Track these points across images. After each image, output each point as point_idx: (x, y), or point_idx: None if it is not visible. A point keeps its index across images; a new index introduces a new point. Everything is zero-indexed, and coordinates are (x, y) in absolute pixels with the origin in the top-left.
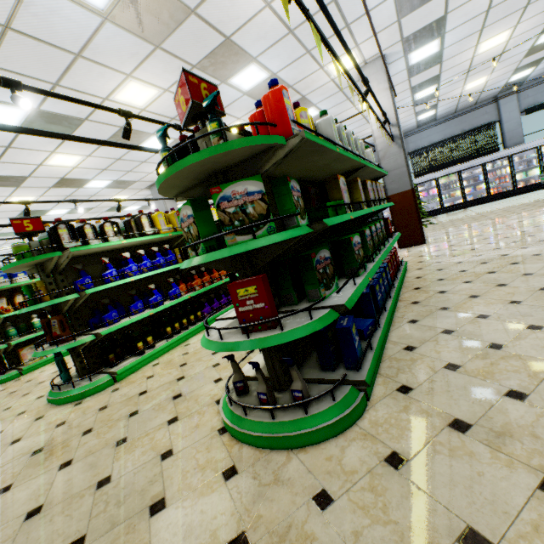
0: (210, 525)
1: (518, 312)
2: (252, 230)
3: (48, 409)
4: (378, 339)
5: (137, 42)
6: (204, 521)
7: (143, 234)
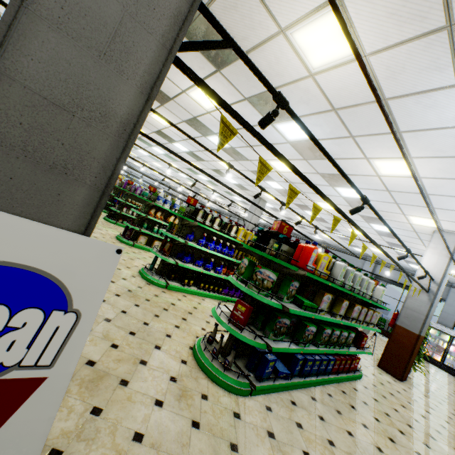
0: (169, 367)
1: (371, 451)
2: (259, 290)
3: (138, 275)
4: (282, 382)
5: (296, 153)
6: (168, 364)
7: (229, 233)
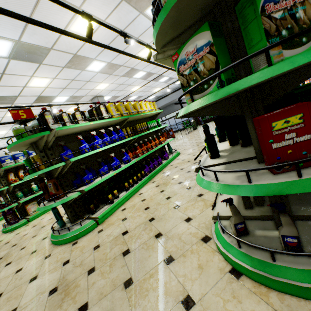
0: None
1: None
2: None
3: (53, 248)
4: None
5: None
6: None
7: (102, 118)
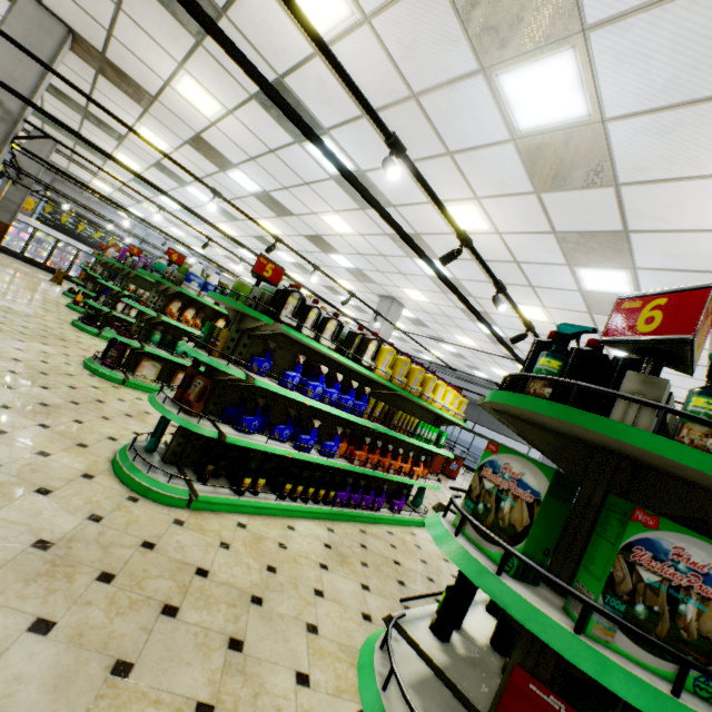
0: None
1: None
2: (684, 674)
3: (105, 470)
4: None
5: (521, 176)
6: None
7: (358, 359)
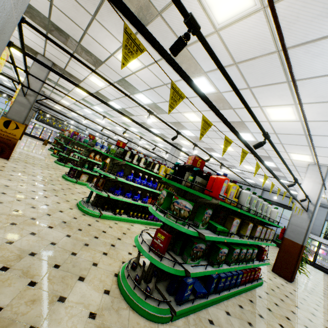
0: (90, 301)
1: None
2: (177, 220)
3: (75, 207)
4: (200, 302)
5: (204, 105)
6: (89, 298)
7: (152, 170)
